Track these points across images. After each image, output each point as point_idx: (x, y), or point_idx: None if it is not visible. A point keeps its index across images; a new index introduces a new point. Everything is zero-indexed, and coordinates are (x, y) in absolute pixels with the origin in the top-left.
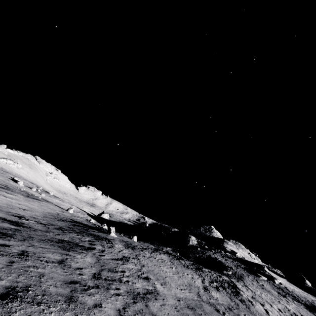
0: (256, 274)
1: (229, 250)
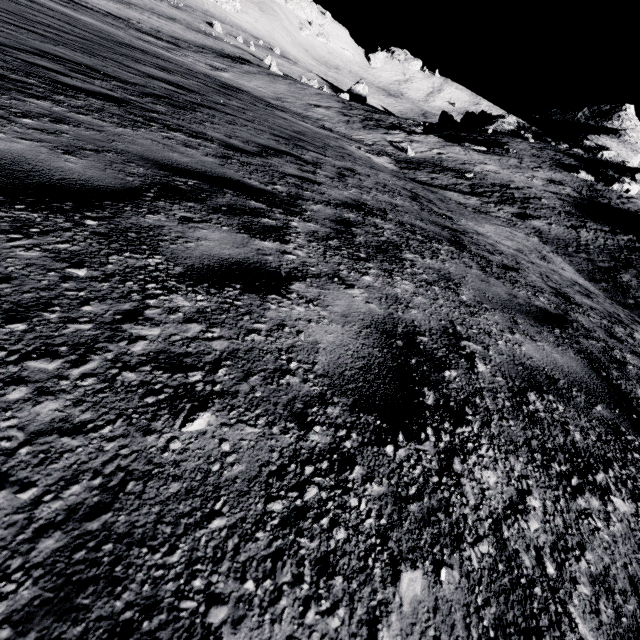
0: (573, 170)
1: (592, 144)
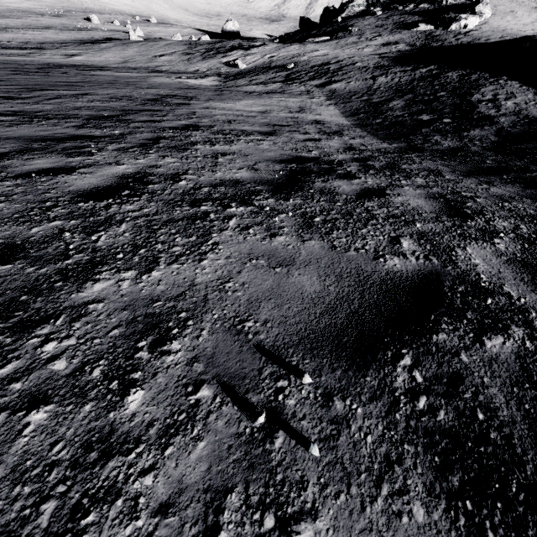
0: (413, 26)
1: None
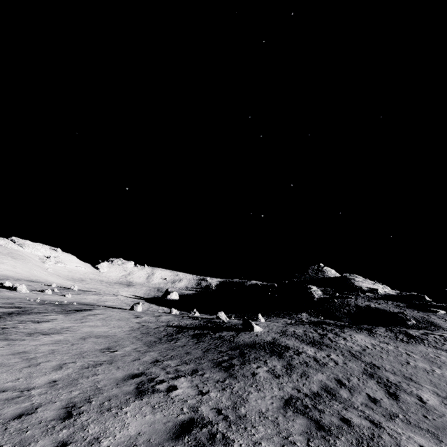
0: (428, 310)
1: (366, 288)
